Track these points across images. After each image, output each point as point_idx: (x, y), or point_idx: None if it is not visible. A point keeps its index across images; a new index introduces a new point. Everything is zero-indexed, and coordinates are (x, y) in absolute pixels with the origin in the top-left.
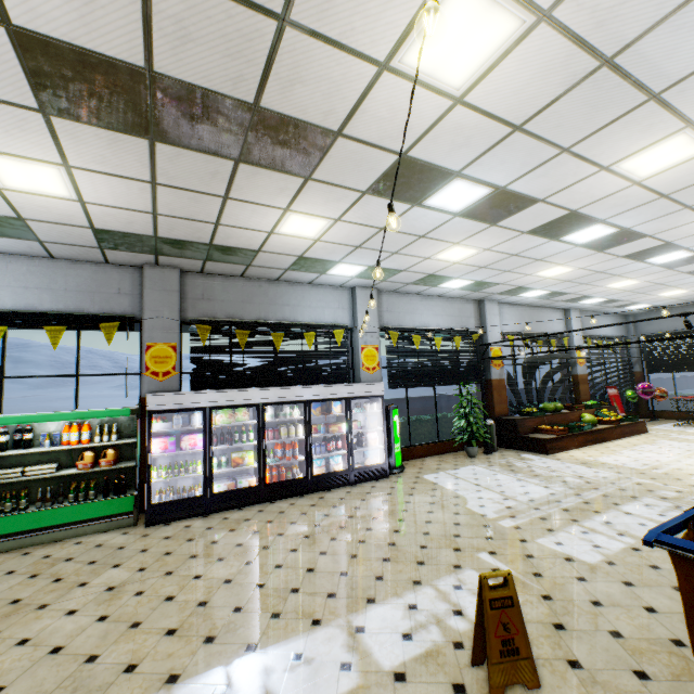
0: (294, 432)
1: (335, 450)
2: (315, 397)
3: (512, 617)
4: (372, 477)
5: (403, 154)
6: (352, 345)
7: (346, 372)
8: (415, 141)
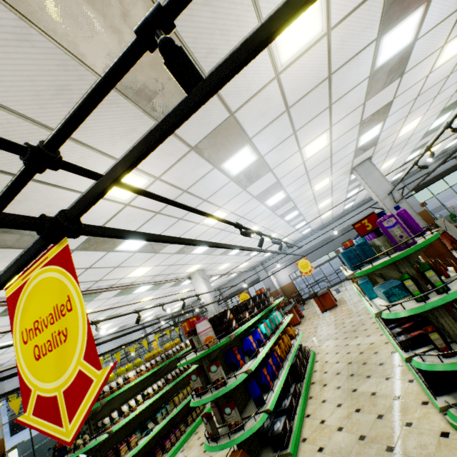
0: None
1: None
2: None
3: None
4: None
5: None
6: None
7: None
8: None
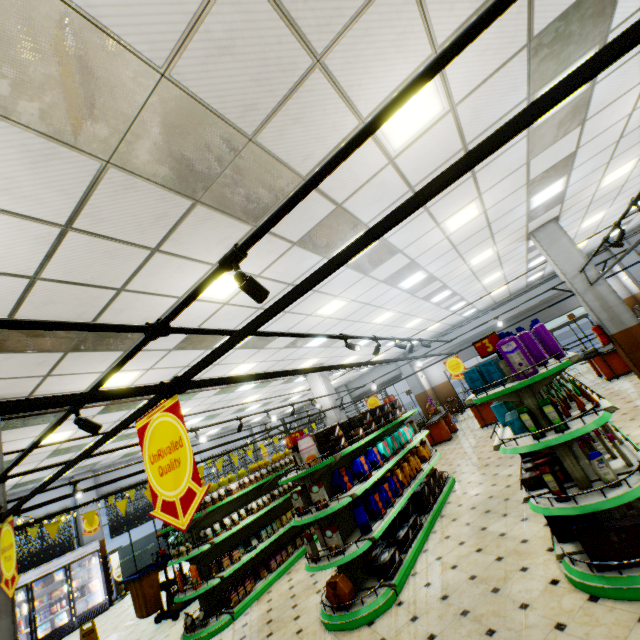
0: (19, 612)
1: (61, 609)
2: (37, 576)
3: (93, 636)
4: (95, 615)
5: (56, 449)
6: (77, 518)
7: (71, 542)
8: (59, 446)
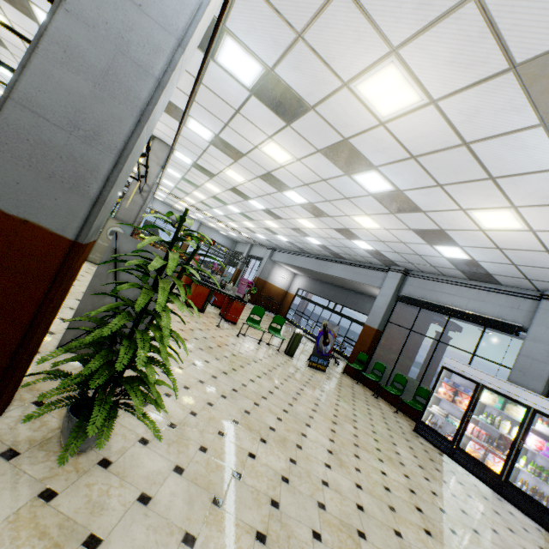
0: None
1: None
2: None
3: None
4: None
5: None
6: None
7: None
8: None
